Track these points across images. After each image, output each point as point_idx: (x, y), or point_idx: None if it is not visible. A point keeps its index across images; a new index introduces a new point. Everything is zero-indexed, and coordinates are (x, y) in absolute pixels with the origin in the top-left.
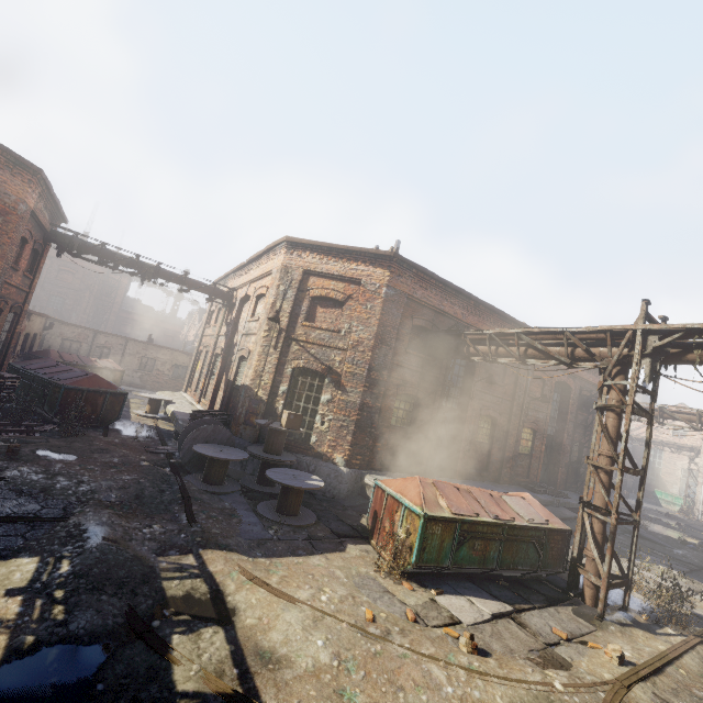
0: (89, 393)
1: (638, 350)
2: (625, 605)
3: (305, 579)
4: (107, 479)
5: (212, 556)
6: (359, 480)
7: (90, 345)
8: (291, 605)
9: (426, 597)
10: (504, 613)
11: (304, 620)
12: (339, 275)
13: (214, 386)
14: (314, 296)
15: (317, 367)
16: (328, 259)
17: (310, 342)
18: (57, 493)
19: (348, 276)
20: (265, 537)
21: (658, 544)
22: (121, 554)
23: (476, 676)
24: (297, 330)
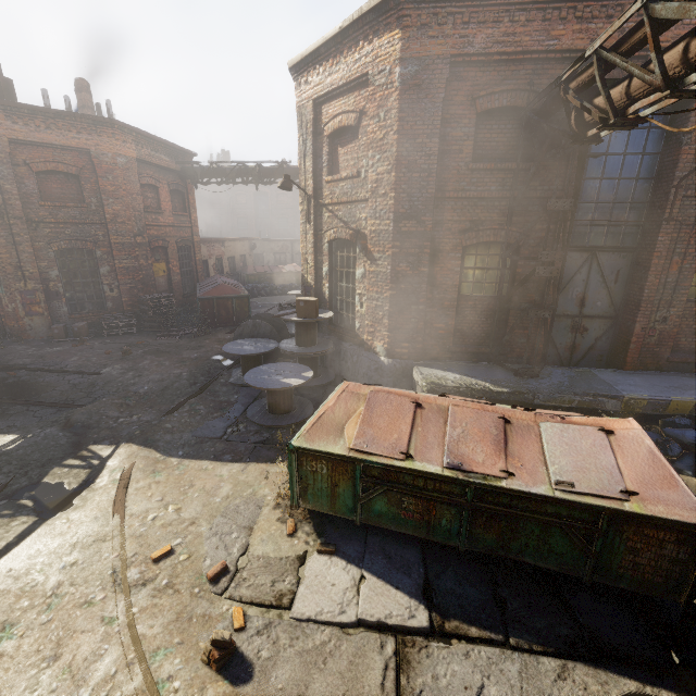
0: (218, 300)
1: None
2: None
3: (172, 490)
4: (160, 373)
5: (123, 450)
6: (409, 373)
7: (291, 254)
8: (108, 516)
9: (297, 550)
10: (393, 626)
11: (91, 535)
12: (344, 83)
13: None
14: (329, 134)
15: (346, 234)
16: (330, 66)
17: (335, 202)
18: (111, 385)
19: (352, 78)
20: (212, 436)
21: None
22: (59, 440)
23: None
24: (323, 191)
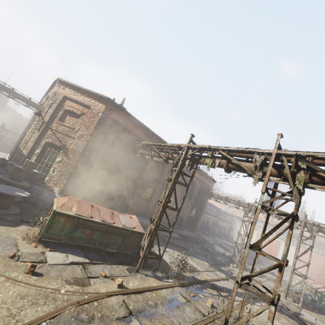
0: None
1: (183, 155)
2: (156, 268)
3: None
4: None
5: None
6: None
7: None
8: None
9: (40, 251)
10: (81, 262)
11: None
12: (81, 102)
13: (15, 149)
14: (66, 109)
15: (58, 144)
16: (77, 93)
17: (58, 131)
18: None
19: (85, 103)
20: None
21: (213, 254)
22: None
23: (11, 281)
24: (53, 124)
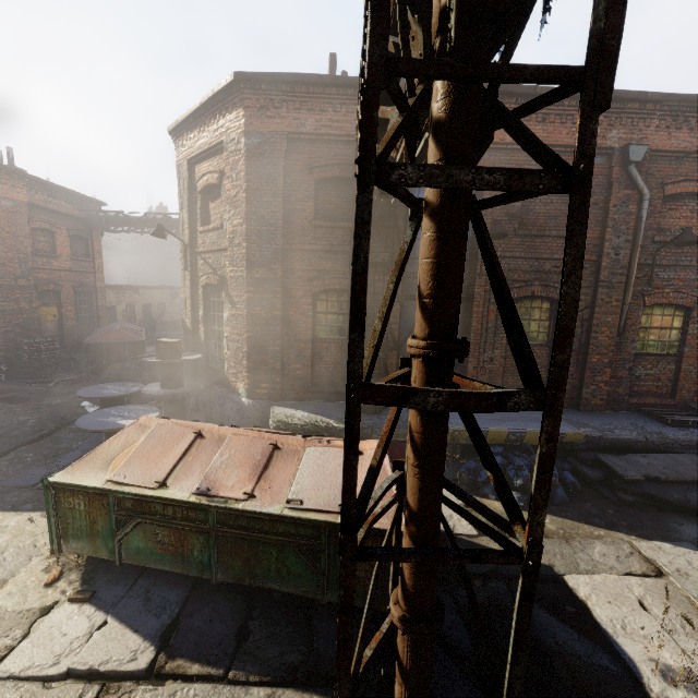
0: (109, 346)
1: None
2: None
3: None
4: (2, 420)
5: None
6: (269, 414)
7: None
8: None
9: (46, 601)
10: (106, 673)
11: None
12: (208, 148)
13: None
14: (200, 190)
15: (214, 280)
16: (198, 133)
17: (206, 251)
18: None
19: (213, 144)
20: (23, 484)
21: None
22: None
23: None
24: (198, 240)
